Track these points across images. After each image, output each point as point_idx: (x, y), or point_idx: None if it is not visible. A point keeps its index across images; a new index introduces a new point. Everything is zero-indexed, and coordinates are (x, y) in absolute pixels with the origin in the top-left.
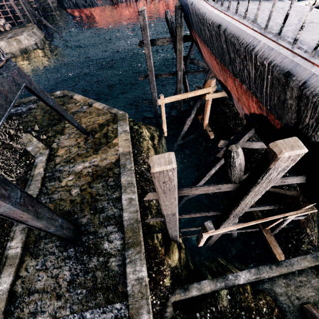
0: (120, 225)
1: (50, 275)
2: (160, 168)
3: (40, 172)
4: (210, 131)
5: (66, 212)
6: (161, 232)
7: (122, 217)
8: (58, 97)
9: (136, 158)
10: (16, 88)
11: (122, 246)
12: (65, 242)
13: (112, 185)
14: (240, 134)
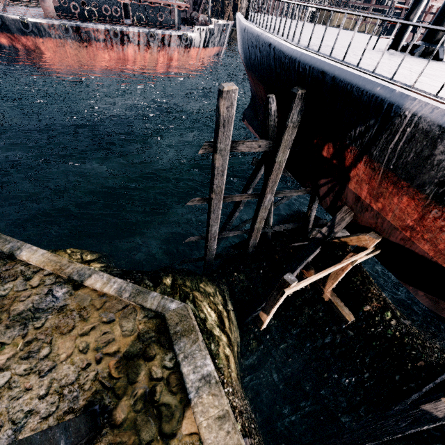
0: None
1: None
2: None
3: None
4: (345, 311)
5: None
6: None
7: None
8: None
9: None
10: None
11: None
12: None
13: None
14: None
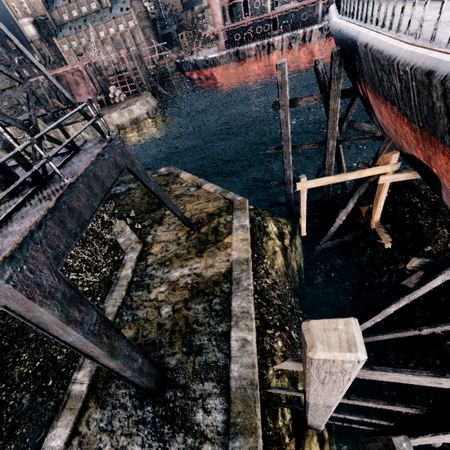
0: (224, 384)
1: (115, 444)
2: (328, 353)
3: (127, 274)
4: (384, 235)
5: (150, 341)
6: (290, 407)
7: (229, 371)
8: (162, 175)
9: (256, 267)
10: (115, 172)
11: (224, 427)
12: (142, 392)
13: (218, 310)
14: None
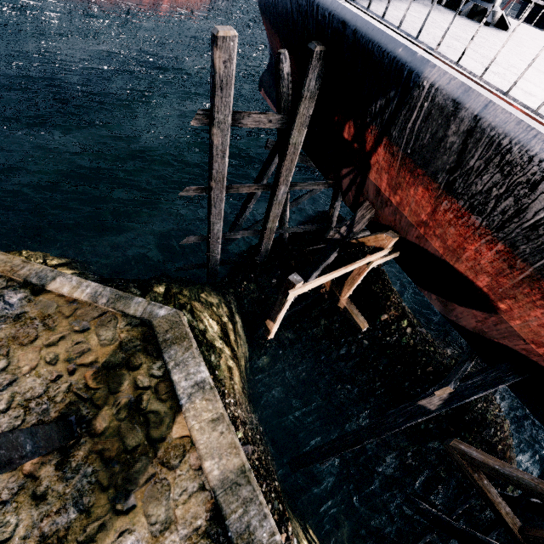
0: None
1: None
2: None
3: None
4: (360, 319)
5: None
6: None
7: None
8: None
9: None
10: None
11: None
12: None
13: None
14: (493, 379)
